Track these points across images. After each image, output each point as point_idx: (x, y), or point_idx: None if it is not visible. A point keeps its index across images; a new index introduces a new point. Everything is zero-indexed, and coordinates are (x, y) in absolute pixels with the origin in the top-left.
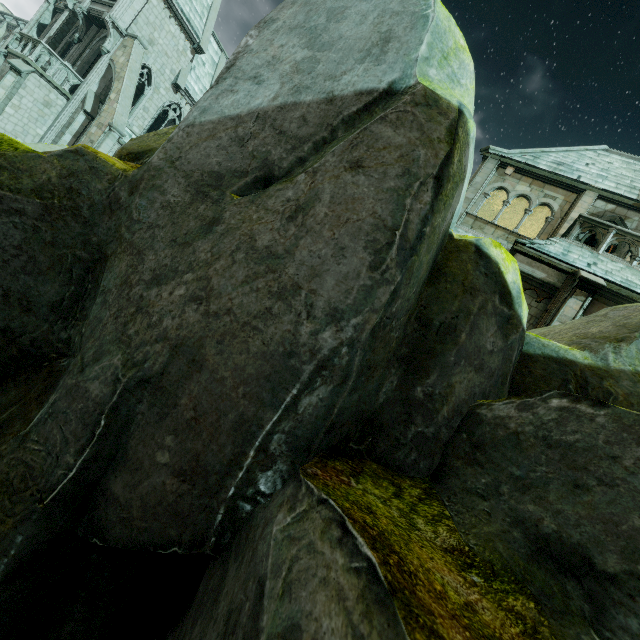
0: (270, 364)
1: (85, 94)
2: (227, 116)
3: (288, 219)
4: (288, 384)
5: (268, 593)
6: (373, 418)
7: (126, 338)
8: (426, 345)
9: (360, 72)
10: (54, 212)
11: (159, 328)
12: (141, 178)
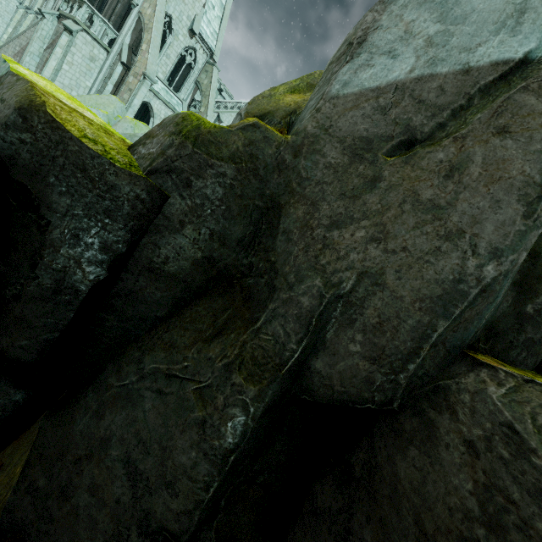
0: (441, 287)
1: (121, 47)
2: (367, 88)
3: (445, 177)
4: (457, 302)
5: (522, 431)
6: (491, 326)
7: (320, 267)
8: (535, 273)
9: (495, 43)
10: (242, 173)
11: (347, 260)
12: (302, 144)
